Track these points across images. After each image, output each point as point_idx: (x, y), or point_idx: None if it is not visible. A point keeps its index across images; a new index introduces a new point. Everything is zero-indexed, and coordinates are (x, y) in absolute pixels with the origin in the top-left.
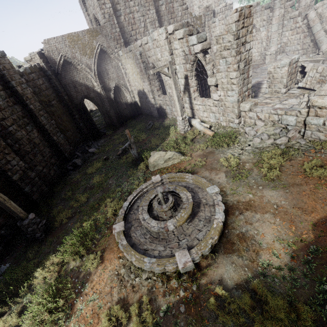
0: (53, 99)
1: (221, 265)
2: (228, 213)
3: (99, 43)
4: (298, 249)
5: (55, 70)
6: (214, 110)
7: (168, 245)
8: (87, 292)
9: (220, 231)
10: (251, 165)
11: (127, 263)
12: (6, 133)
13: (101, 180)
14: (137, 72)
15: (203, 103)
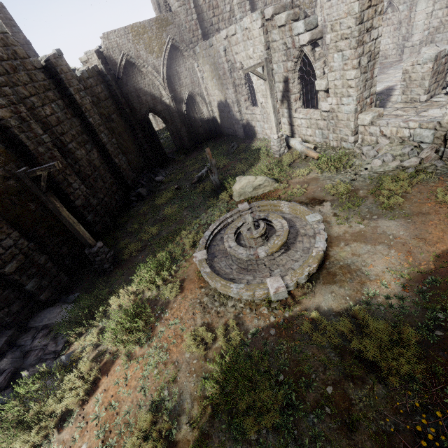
0: (113, 113)
1: (318, 294)
2: (331, 244)
3: (170, 36)
4: (412, 280)
5: (115, 74)
6: (321, 125)
7: (258, 273)
8: (167, 317)
9: (320, 259)
10: (366, 193)
11: (210, 292)
12: (66, 150)
13: (173, 212)
14: (218, 76)
15: (307, 116)
